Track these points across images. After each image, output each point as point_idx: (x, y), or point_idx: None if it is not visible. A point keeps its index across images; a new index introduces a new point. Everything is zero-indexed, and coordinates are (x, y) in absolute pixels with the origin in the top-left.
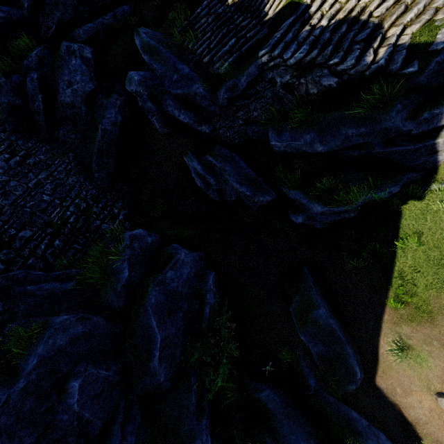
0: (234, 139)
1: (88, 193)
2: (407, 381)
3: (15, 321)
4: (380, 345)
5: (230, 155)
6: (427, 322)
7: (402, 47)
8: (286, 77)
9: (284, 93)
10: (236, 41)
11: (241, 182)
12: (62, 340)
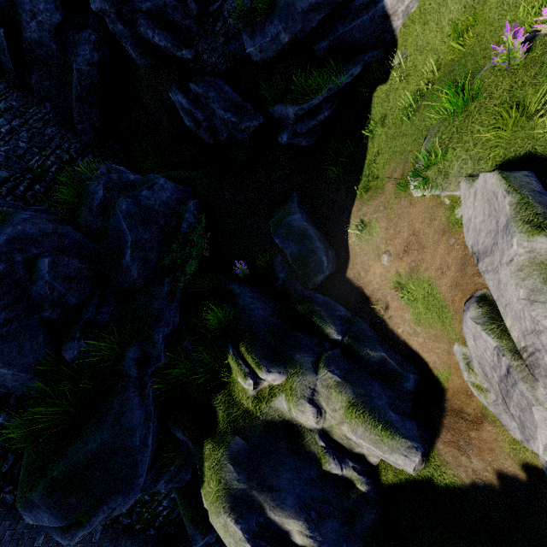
0: (221, 65)
1: (71, 146)
2: (366, 260)
3: None
4: (349, 238)
5: (214, 79)
6: (379, 195)
7: None
8: None
9: None
10: None
11: (225, 108)
12: (32, 229)
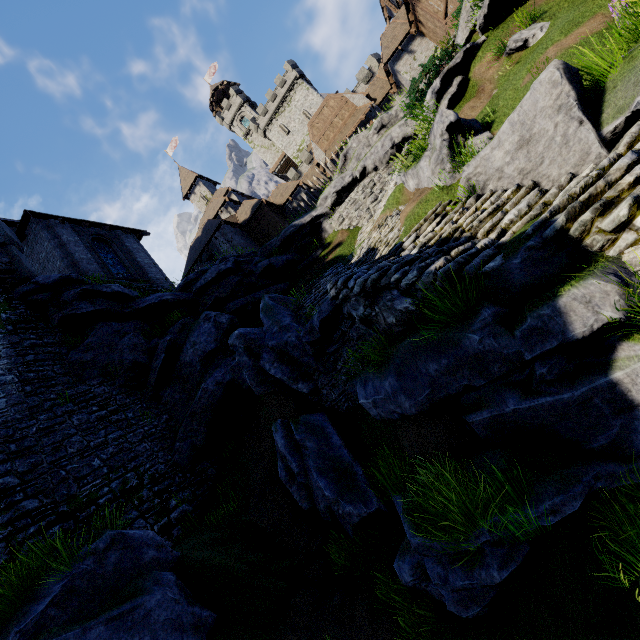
0: (341, 403)
1: (153, 467)
2: None
3: None
4: None
5: (321, 423)
6: None
7: (491, 247)
8: (360, 308)
9: (365, 329)
10: None
11: (322, 469)
12: None
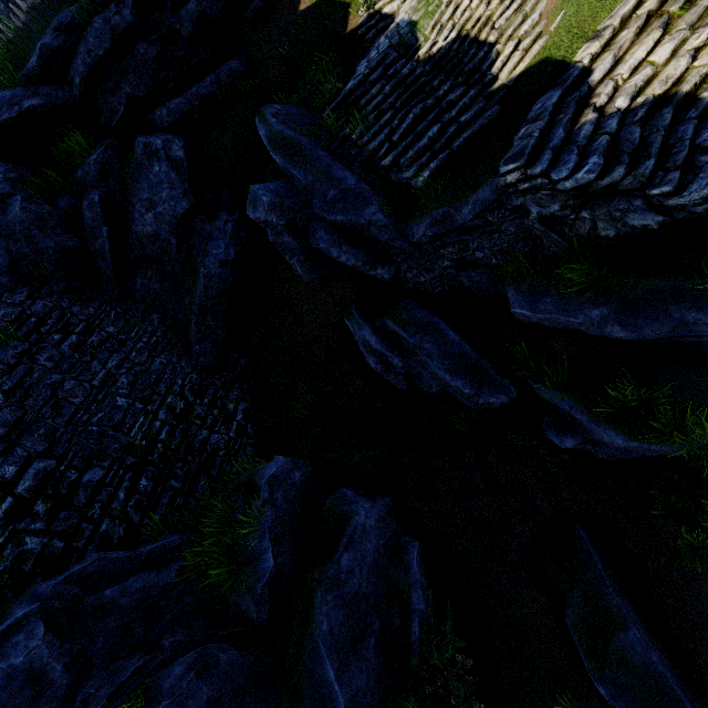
0: (432, 286)
1: (185, 380)
2: None
3: (92, 677)
4: None
5: (430, 320)
6: None
7: None
8: (552, 207)
9: (543, 230)
10: (441, 129)
11: (452, 369)
12: None
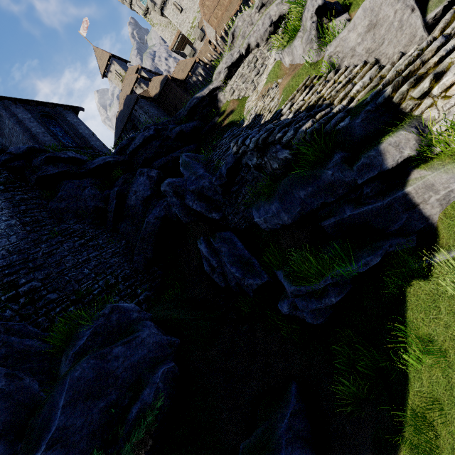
0: (241, 224)
1: (122, 272)
2: None
3: None
4: None
5: (229, 236)
6: None
7: (343, 111)
8: (254, 159)
9: (257, 173)
10: None
11: (233, 262)
12: None
